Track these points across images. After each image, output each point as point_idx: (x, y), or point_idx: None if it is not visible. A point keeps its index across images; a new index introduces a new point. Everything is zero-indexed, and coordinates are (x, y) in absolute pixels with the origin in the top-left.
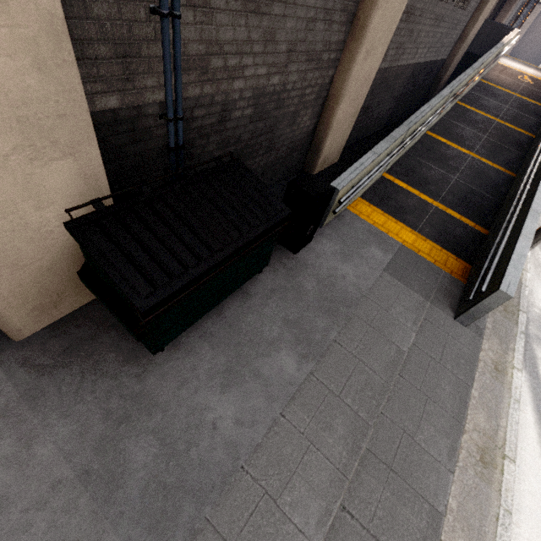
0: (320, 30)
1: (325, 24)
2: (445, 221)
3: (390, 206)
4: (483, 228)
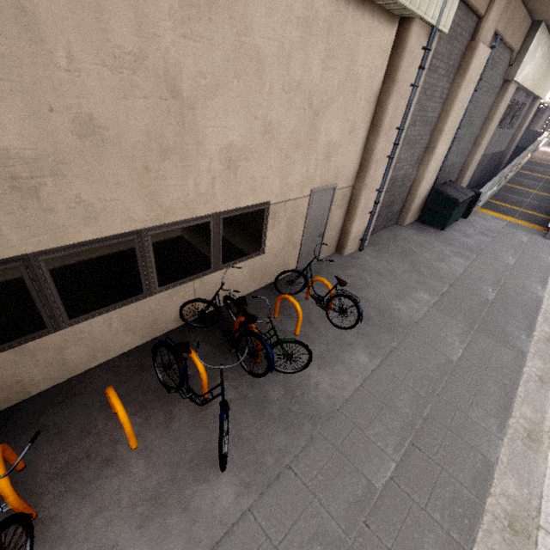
0: (467, 146)
1: (468, 144)
2: (528, 215)
3: (496, 211)
4: (549, 217)
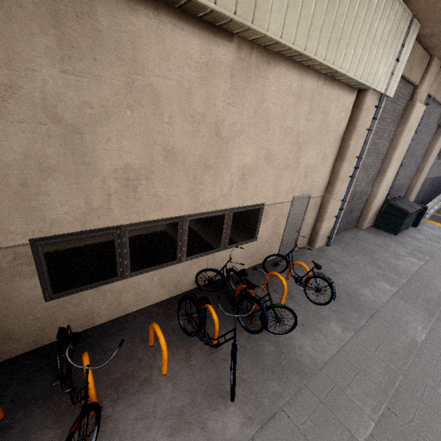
0: (411, 171)
1: (412, 170)
2: None
3: None
4: None
